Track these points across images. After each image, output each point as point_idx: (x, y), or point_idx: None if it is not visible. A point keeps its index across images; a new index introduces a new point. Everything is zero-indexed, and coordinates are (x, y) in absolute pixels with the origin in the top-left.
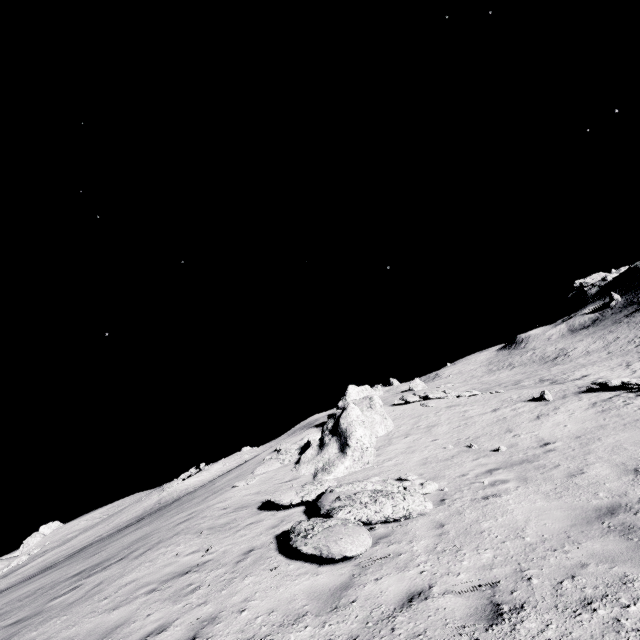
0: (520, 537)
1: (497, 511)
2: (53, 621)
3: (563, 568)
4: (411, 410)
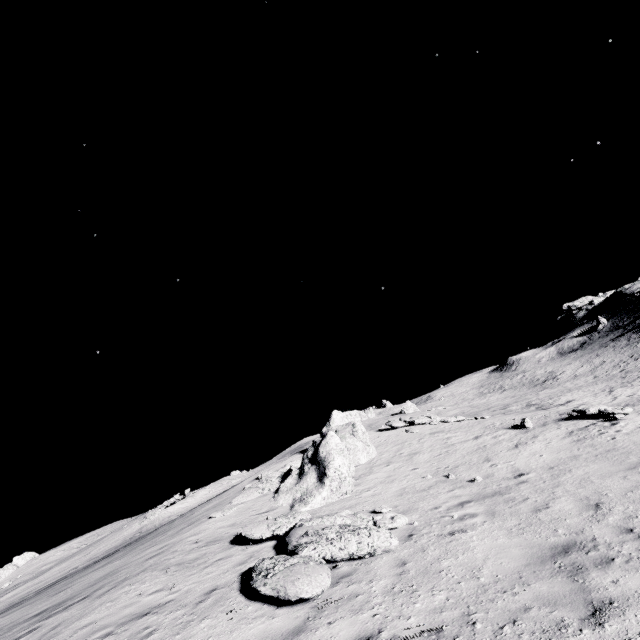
0: (475, 577)
1: (459, 548)
2: None
3: (508, 612)
4: (395, 436)
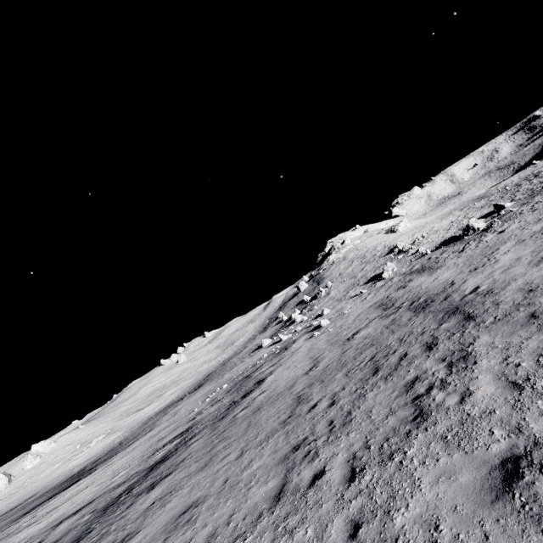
0: None
1: None
2: None
3: None
4: (59, 446)
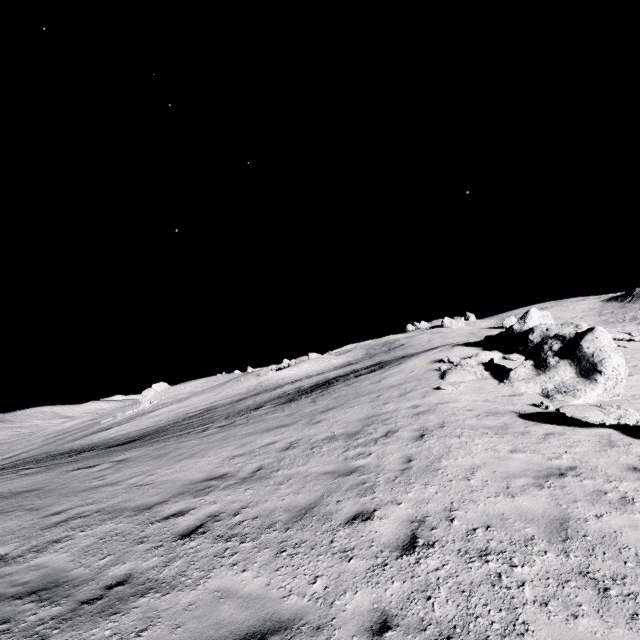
0: None
1: None
2: (418, 487)
3: None
4: None
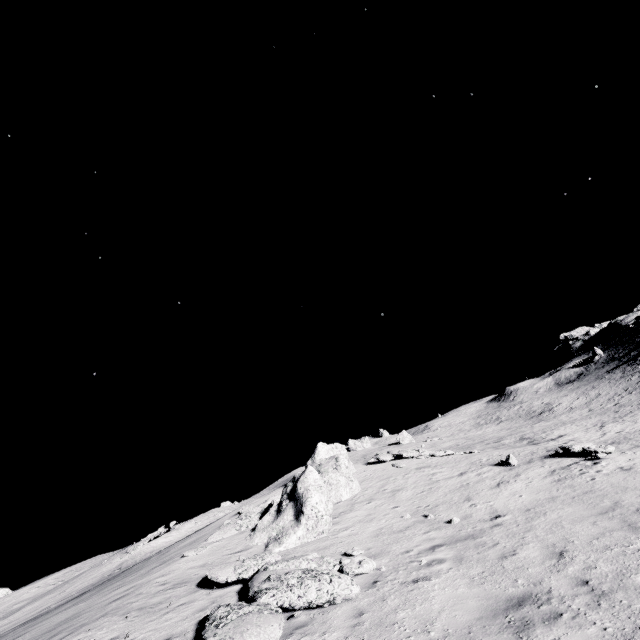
0: (426, 631)
1: (419, 598)
2: None
3: None
4: (382, 471)
